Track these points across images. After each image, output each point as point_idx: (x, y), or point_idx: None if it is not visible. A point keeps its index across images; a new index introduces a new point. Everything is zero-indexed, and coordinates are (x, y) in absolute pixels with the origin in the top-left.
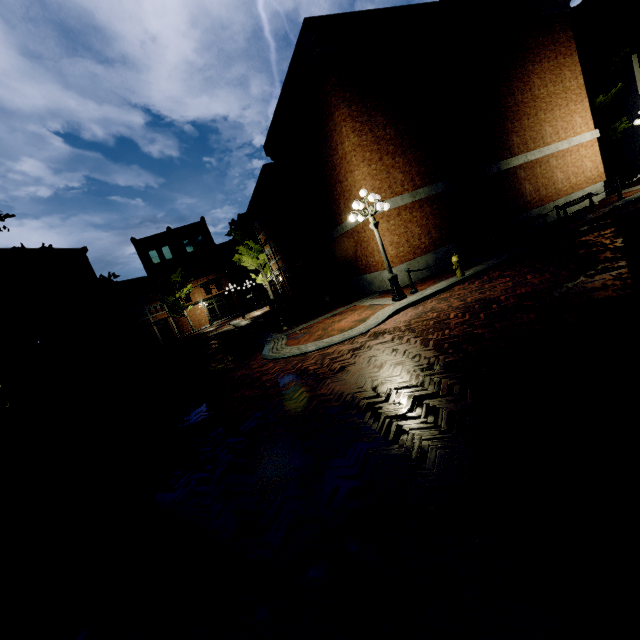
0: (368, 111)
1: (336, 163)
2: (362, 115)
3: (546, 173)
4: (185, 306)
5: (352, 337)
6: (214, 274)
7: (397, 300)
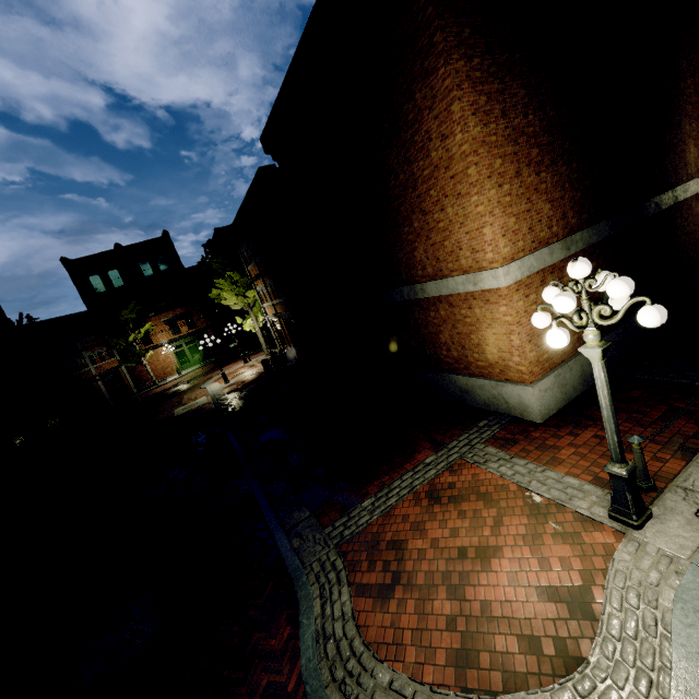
0: (500, 73)
1: (419, 175)
2: (490, 79)
3: None
4: (143, 352)
5: None
6: (183, 307)
7: (635, 527)
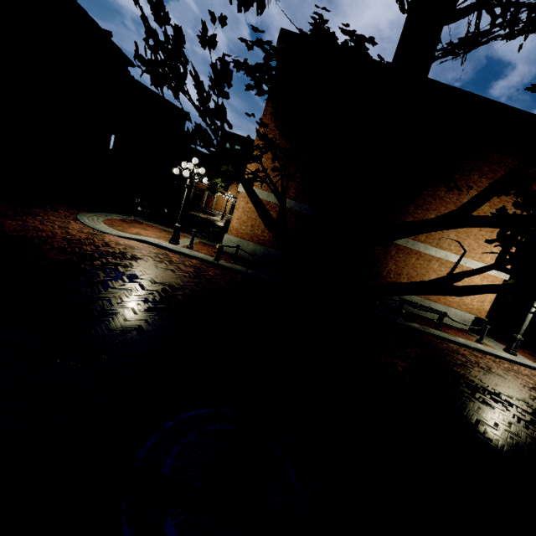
0: None
1: None
2: None
3: (420, 268)
4: (218, 191)
5: (96, 229)
6: None
7: (168, 241)
